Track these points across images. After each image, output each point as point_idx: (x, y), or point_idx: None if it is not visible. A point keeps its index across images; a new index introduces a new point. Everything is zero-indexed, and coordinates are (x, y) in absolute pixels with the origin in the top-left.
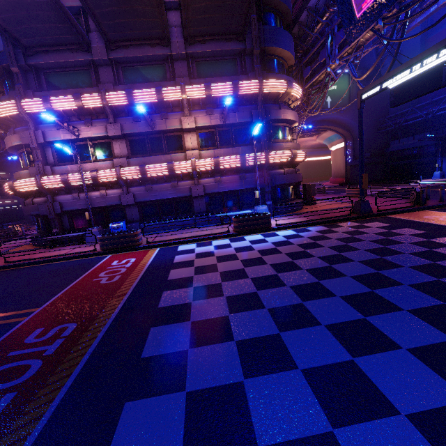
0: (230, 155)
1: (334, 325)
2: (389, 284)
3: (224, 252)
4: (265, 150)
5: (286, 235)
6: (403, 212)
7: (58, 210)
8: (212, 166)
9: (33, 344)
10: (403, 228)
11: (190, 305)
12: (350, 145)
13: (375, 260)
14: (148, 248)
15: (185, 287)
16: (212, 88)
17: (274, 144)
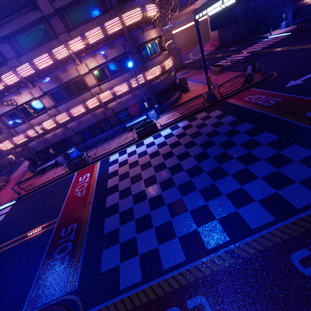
0: (120, 82)
1: (170, 204)
2: (199, 173)
3: (133, 159)
4: (142, 73)
5: (165, 135)
6: (236, 94)
7: (34, 152)
8: (111, 96)
9: (65, 236)
10: (227, 116)
11: (118, 203)
12: None
13: (200, 154)
14: (94, 163)
15: (115, 192)
16: (88, 38)
17: (147, 64)
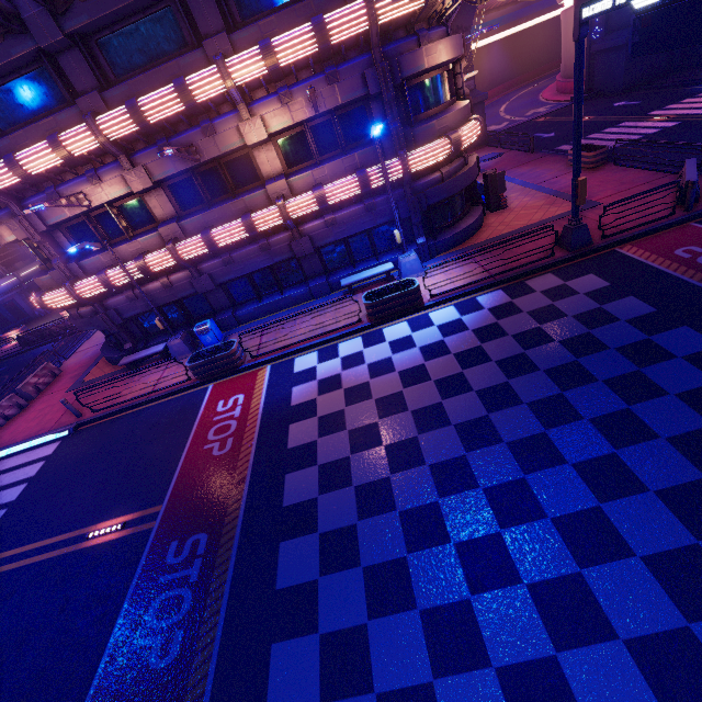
0: (341, 174)
1: (465, 544)
2: (550, 463)
3: (355, 378)
4: (401, 154)
5: (443, 323)
6: (648, 234)
7: (118, 320)
8: (315, 206)
9: (176, 566)
10: (624, 299)
11: (316, 503)
12: None
13: (550, 400)
14: (255, 367)
15: (308, 466)
16: (277, 51)
17: (416, 130)
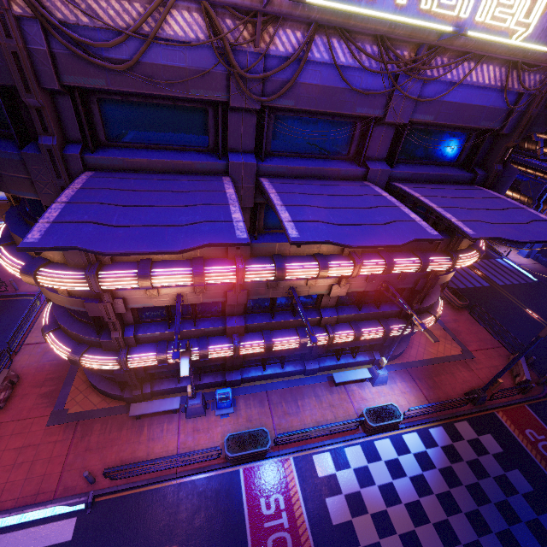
0: (370, 319)
1: None
2: None
3: (374, 502)
4: (413, 325)
5: (416, 452)
6: (507, 405)
7: (142, 375)
8: (350, 340)
9: None
10: (515, 470)
11: None
12: None
13: None
14: (278, 455)
15: None
16: (394, 269)
17: (422, 308)
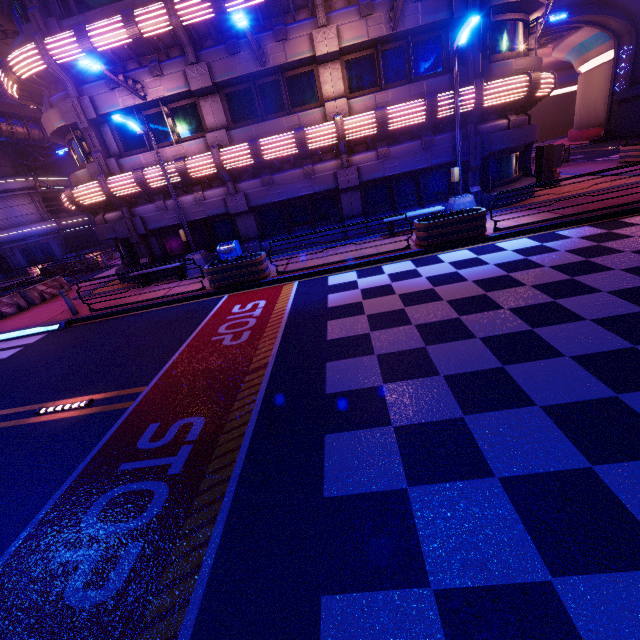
0: (405, 102)
1: None
2: None
3: (411, 286)
4: (477, 81)
5: (518, 248)
6: None
7: (142, 230)
8: (374, 127)
9: (150, 452)
10: None
11: (382, 392)
12: (628, 53)
13: None
14: (280, 282)
15: (361, 355)
16: None
17: (493, 65)
